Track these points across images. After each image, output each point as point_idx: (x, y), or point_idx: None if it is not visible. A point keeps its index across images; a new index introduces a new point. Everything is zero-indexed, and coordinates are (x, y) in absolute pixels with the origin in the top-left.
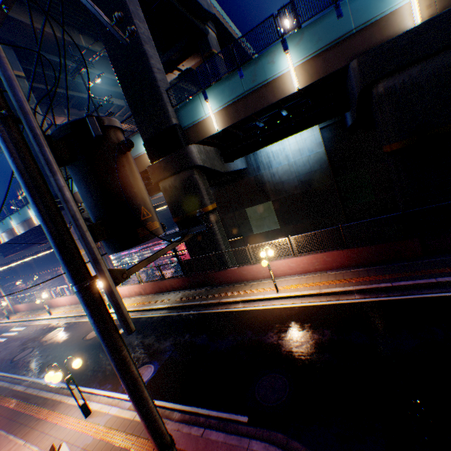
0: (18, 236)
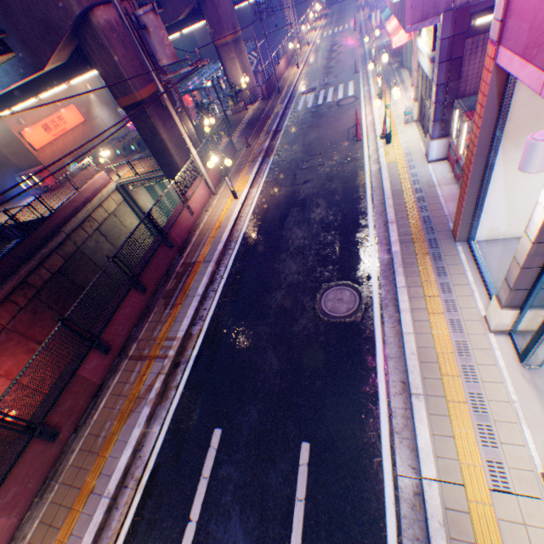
0: None
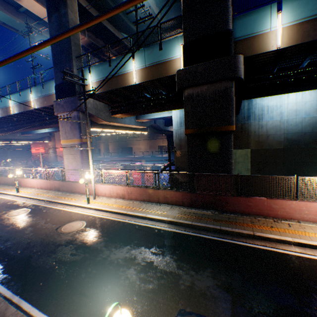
0: (10, 116)
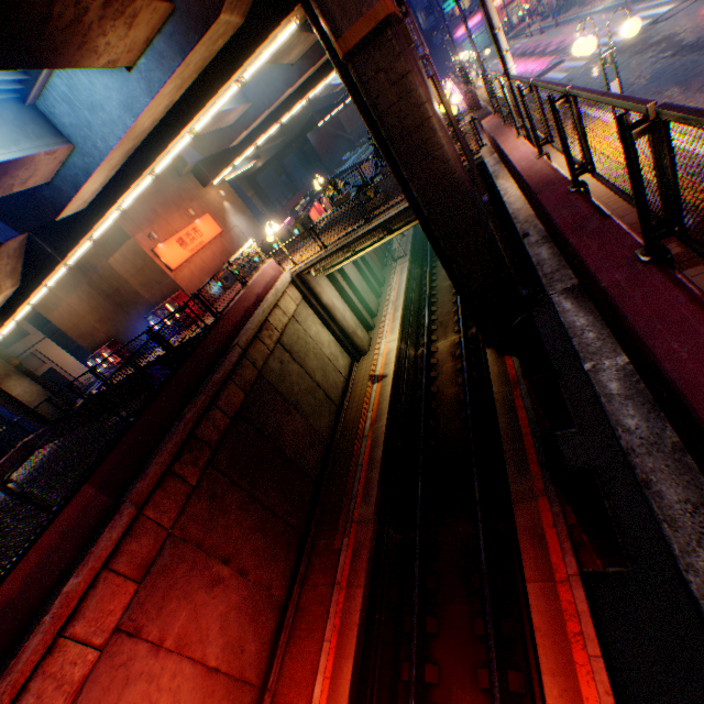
0: None
